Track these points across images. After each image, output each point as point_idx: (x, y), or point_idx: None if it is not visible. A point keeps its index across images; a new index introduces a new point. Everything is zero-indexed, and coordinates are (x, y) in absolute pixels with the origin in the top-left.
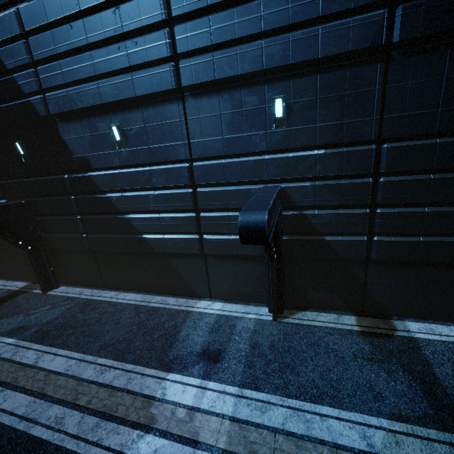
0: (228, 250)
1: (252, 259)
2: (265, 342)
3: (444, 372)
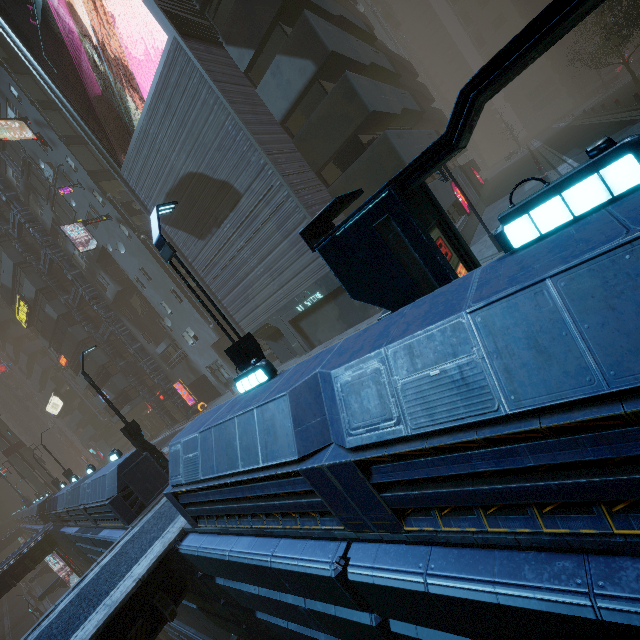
0: None
1: None
2: None
3: None
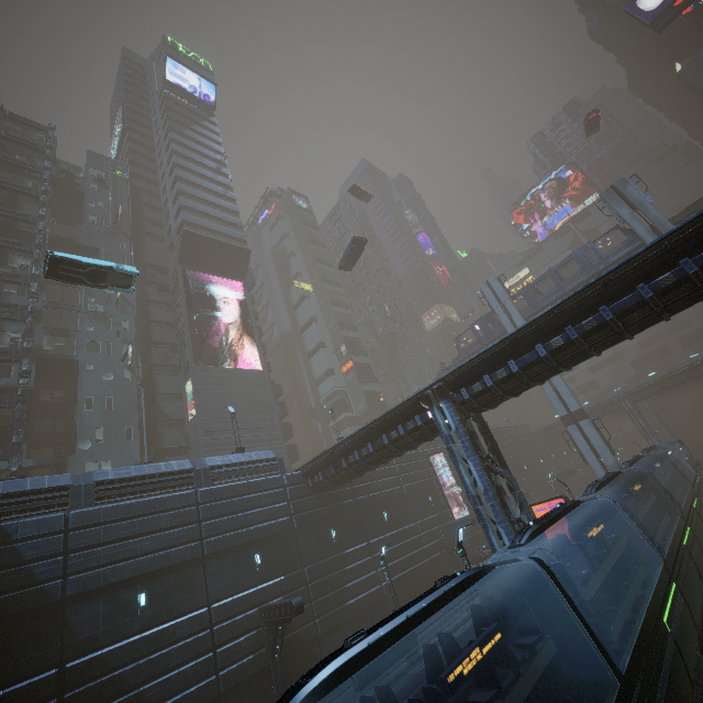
0: (242, 675)
1: (258, 677)
2: None
3: None
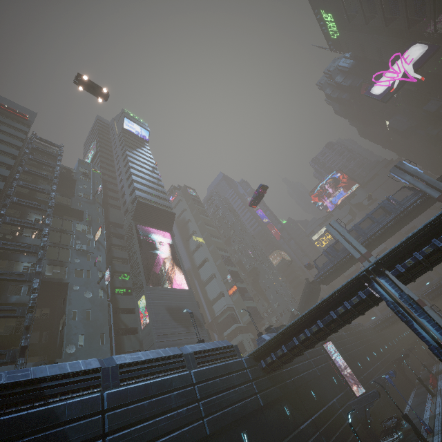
0: None
1: None
2: None
3: None
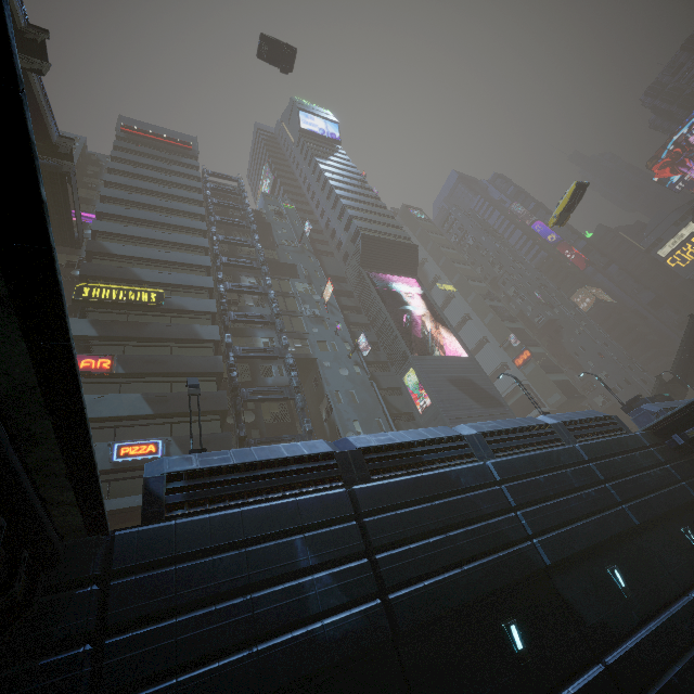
0: None
1: None
2: None
3: None
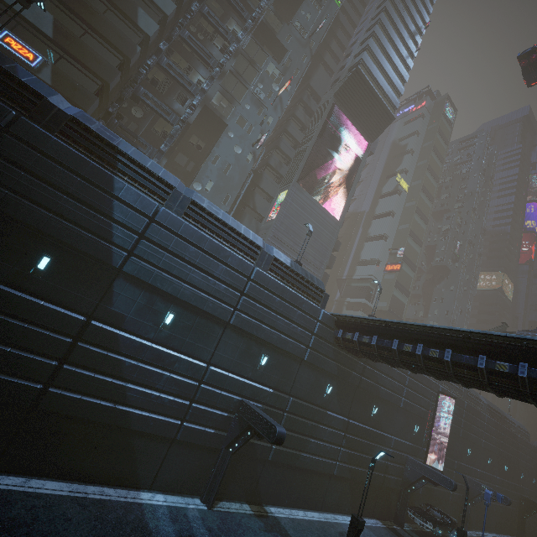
0: (198, 439)
1: (207, 450)
2: (214, 526)
3: (291, 533)
